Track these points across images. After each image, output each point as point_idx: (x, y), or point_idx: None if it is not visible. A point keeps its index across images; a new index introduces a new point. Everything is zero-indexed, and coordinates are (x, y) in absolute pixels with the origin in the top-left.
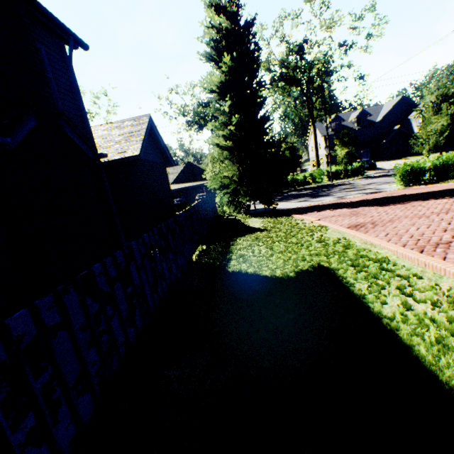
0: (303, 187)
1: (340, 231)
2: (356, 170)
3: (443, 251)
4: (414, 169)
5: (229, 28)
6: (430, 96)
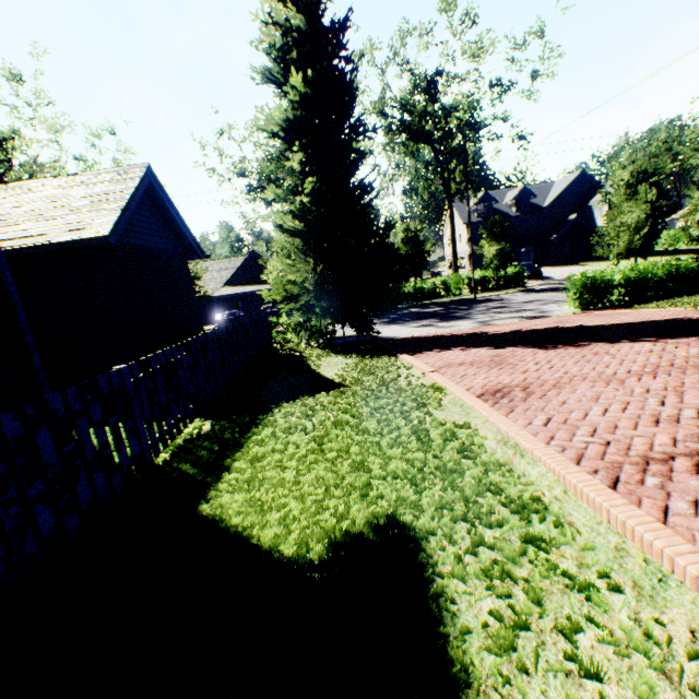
0: (431, 301)
1: (464, 403)
2: (512, 279)
3: (661, 486)
4: (597, 283)
5: (303, 29)
6: (622, 171)
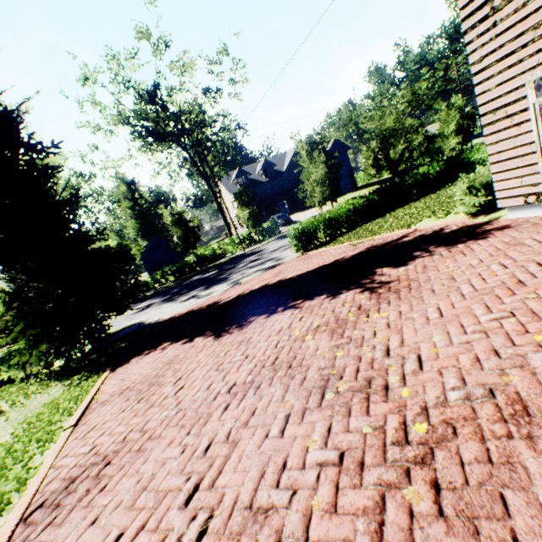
0: (213, 264)
1: None
2: (270, 230)
3: None
4: (305, 230)
5: None
6: (301, 143)
